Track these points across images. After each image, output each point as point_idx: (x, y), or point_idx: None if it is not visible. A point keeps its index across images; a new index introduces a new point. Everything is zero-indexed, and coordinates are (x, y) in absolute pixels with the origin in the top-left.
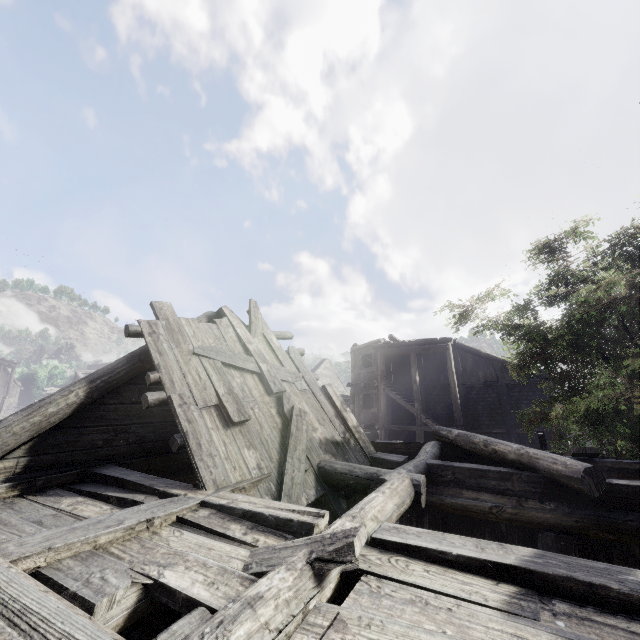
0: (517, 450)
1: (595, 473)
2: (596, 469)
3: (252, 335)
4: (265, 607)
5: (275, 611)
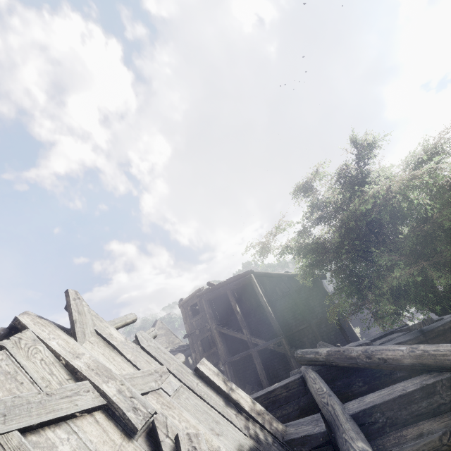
0: (411, 352)
1: None
2: None
3: (79, 341)
4: None
5: None
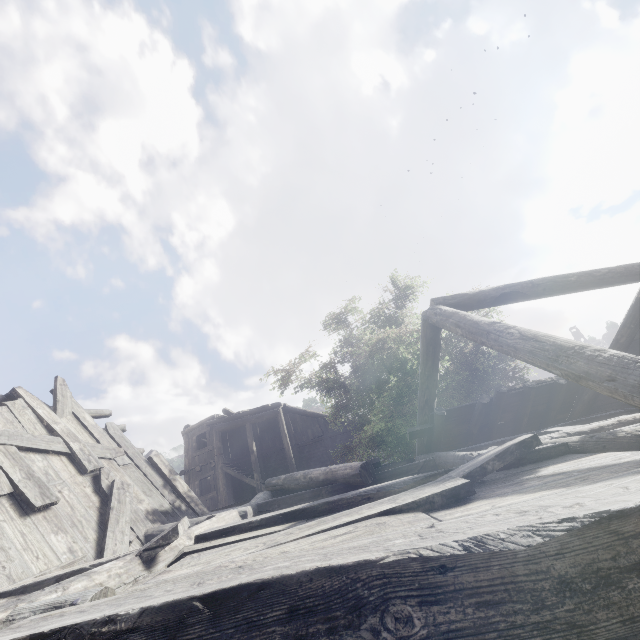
0: (324, 470)
1: (367, 466)
2: (368, 463)
3: (58, 415)
4: (99, 575)
5: (108, 578)
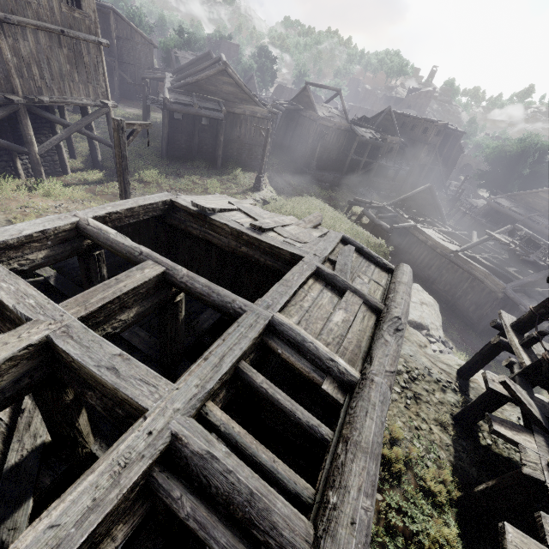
0: None
1: None
2: None
3: None
4: None
5: None
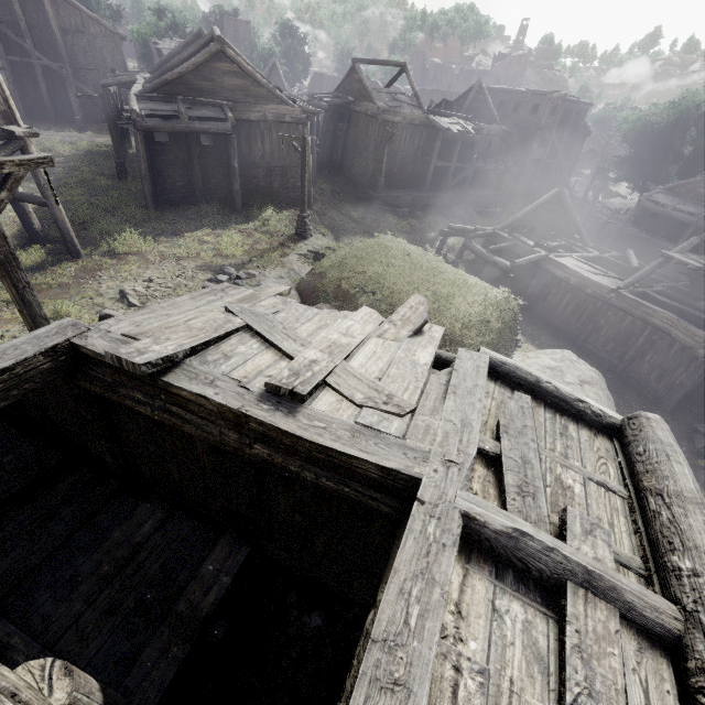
0: None
1: None
2: None
3: None
4: None
5: None
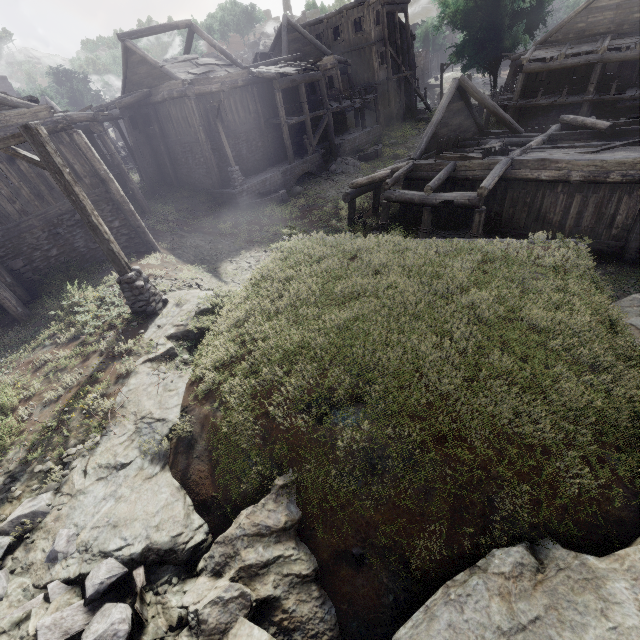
0: None
1: None
2: None
3: None
4: None
5: None
